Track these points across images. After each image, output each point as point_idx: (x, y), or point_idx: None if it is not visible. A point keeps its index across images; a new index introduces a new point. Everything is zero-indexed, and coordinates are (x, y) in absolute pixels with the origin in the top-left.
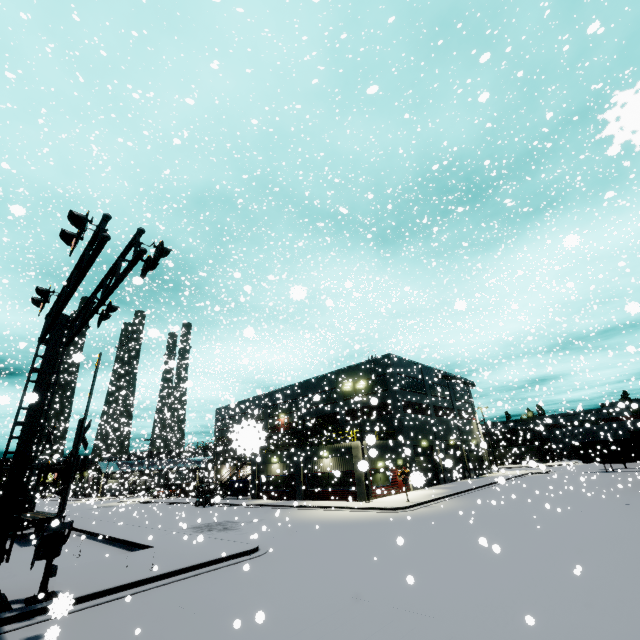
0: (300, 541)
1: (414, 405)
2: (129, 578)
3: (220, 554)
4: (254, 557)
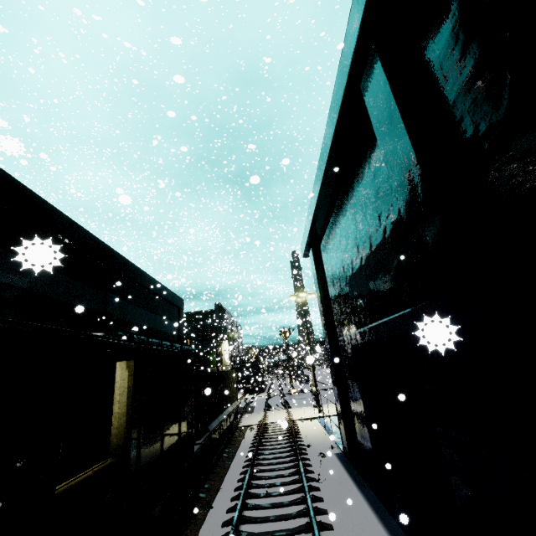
0: None
1: None
2: None
3: None
4: None
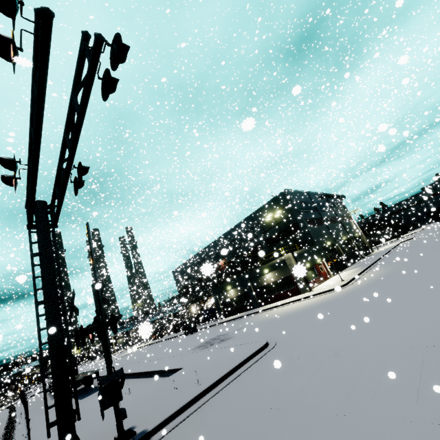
0: (293, 328)
1: (313, 220)
2: (185, 397)
3: (243, 356)
4: (270, 349)
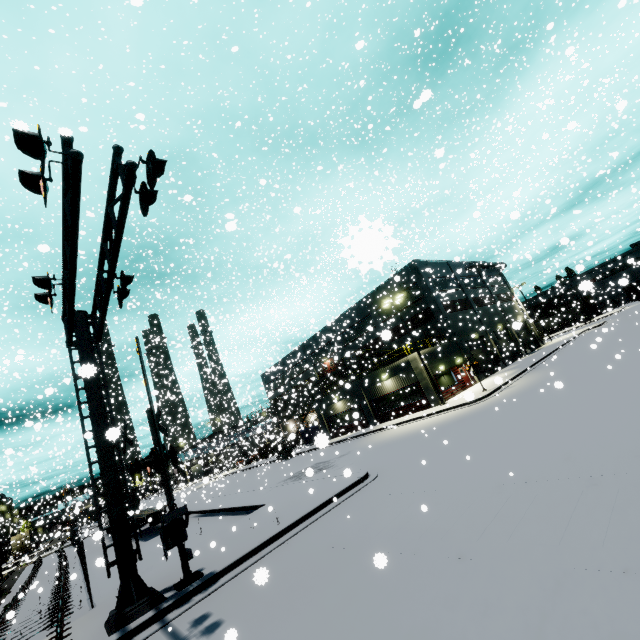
0: (403, 456)
1: (454, 303)
2: (261, 537)
3: (335, 490)
4: (369, 482)
